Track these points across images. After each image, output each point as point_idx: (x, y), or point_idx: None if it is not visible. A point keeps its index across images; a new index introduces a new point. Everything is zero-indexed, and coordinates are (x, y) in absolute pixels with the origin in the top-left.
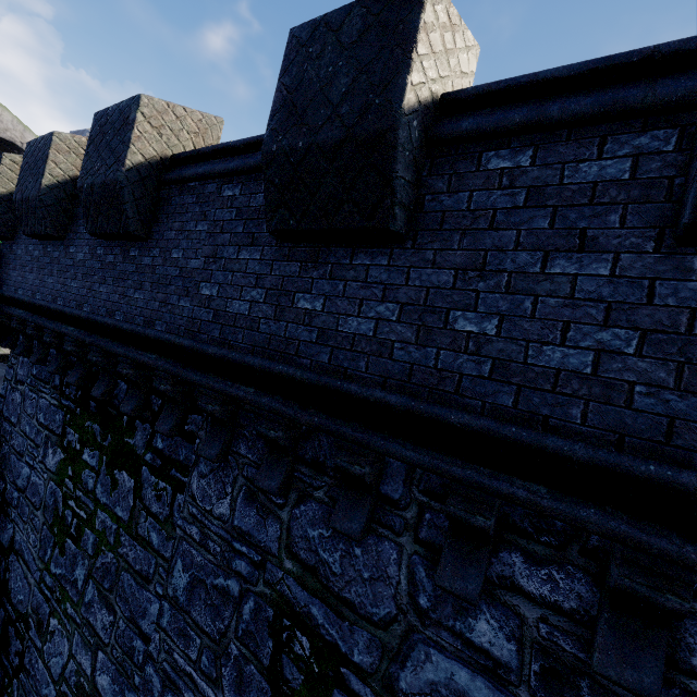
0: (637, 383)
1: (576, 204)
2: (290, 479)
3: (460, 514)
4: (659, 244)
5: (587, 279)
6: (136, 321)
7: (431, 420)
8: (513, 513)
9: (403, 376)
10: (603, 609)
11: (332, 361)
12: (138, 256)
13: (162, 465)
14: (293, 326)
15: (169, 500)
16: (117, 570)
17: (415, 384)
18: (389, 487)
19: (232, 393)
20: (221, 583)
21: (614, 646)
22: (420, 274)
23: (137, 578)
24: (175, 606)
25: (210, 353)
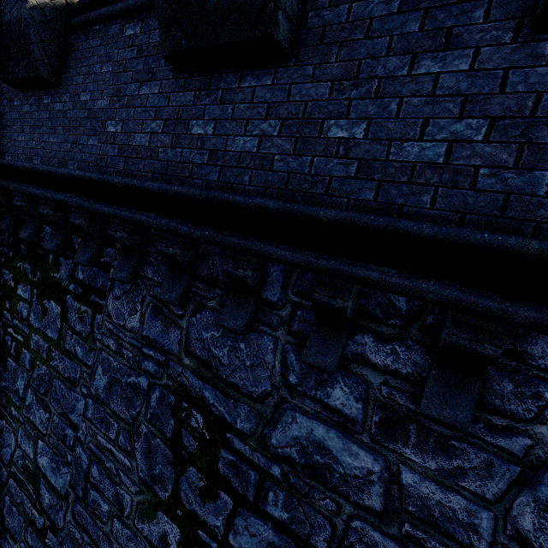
0: (482, 167)
1: (446, 3)
2: (188, 294)
3: (323, 300)
4: (517, 34)
5: (448, 76)
6: (51, 163)
7: (303, 219)
8: (368, 304)
9: (281, 184)
10: (433, 368)
11: (221, 178)
12: (51, 103)
13: (83, 292)
14: (187, 151)
15: (90, 320)
16: (50, 378)
17: (291, 191)
18: (269, 293)
19: (136, 219)
20: (133, 380)
21: (438, 393)
22: (301, 90)
23: (66, 383)
24: (97, 401)
25: (115, 182)
